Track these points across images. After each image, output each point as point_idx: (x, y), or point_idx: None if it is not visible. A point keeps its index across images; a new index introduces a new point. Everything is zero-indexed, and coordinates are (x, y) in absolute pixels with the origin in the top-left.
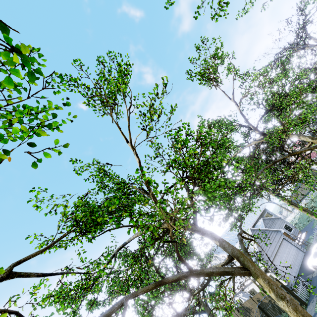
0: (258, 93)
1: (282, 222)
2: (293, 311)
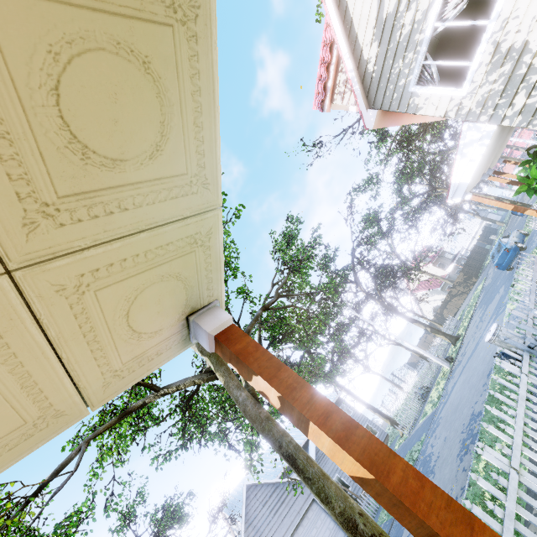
0: None
1: None
2: None
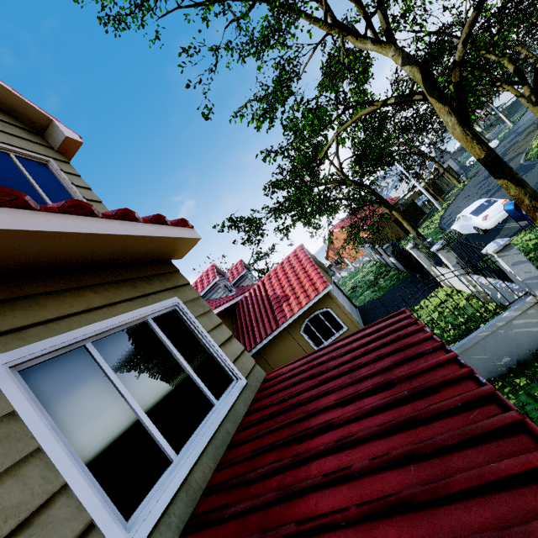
0: (519, 2)
1: None
2: (512, 88)
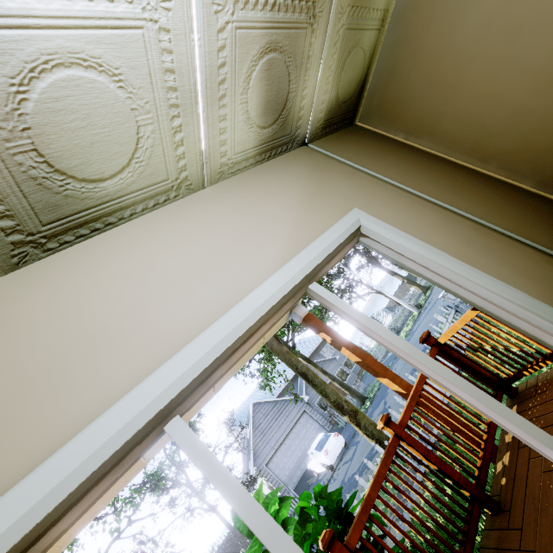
0: None
1: (336, 366)
2: None
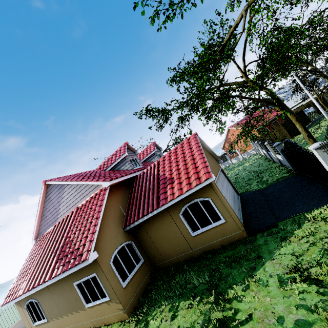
0: None
1: None
2: None
